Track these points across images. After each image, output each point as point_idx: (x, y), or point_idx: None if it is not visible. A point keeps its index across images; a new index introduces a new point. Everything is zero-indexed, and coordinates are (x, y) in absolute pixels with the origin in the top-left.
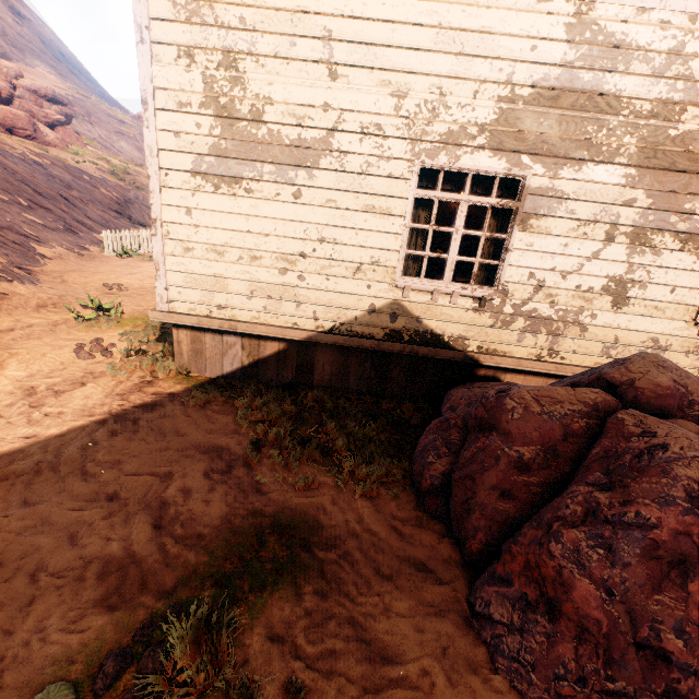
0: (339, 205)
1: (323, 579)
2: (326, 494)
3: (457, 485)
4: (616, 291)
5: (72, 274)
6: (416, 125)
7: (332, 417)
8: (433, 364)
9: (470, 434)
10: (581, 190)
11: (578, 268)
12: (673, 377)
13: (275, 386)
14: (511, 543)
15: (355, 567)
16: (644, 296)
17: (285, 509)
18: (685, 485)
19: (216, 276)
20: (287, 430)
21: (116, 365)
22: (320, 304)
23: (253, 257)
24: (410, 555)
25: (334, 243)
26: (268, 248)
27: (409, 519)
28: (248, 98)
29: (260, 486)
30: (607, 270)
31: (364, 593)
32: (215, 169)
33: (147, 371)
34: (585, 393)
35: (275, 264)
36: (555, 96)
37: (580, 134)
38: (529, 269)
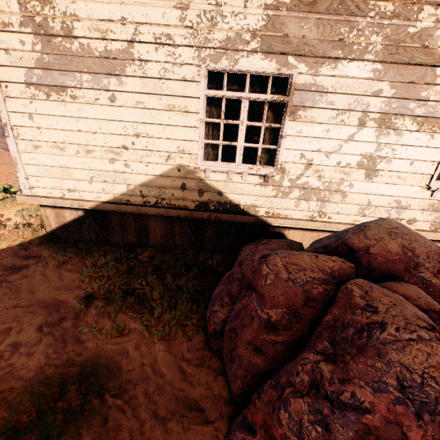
0: (146, 106)
1: (104, 427)
2: (133, 339)
3: (226, 336)
4: (368, 165)
5: (2, 166)
6: (199, 33)
7: (157, 270)
8: (235, 225)
9: (242, 290)
10: (338, 84)
11: (338, 148)
12: (402, 242)
13: (122, 245)
14: (256, 398)
15: (137, 411)
16: (390, 168)
17: (94, 356)
18: (397, 372)
19: (62, 167)
20: (119, 283)
21: (2, 236)
22: (144, 185)
23: (88, 150)
24: (186, 395)
25: (147, 136)
26: (97, 143)
27: (195, 358)
28: (58, 16)
29: (81, 335)
30: (361, 149)
31: (136, 439)
32: (44, 80)
33: (26, 240)
34: (325, 261)
35: (105, 156)
36: (312, 2)
37: (335, 35)
38: (300, 151)
